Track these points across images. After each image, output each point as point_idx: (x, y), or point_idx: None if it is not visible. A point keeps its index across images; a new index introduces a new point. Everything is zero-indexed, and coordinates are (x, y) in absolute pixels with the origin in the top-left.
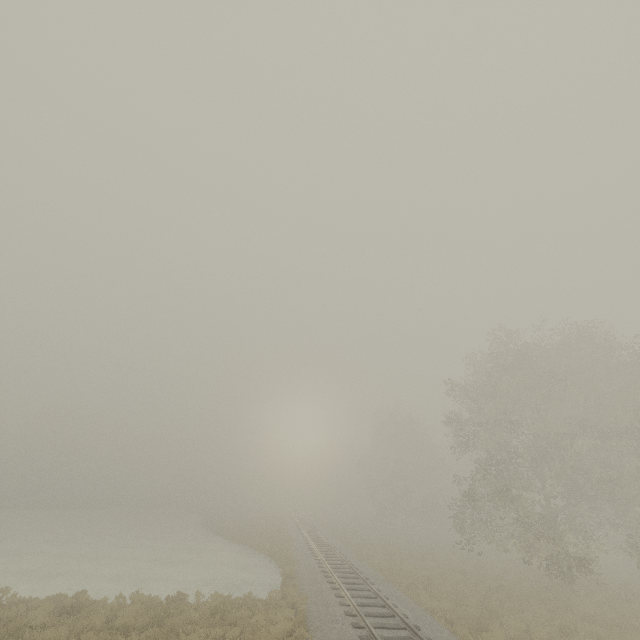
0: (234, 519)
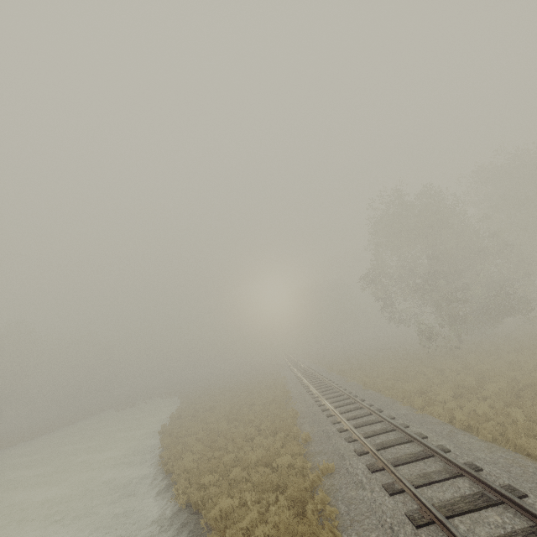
0: (215, 401)
